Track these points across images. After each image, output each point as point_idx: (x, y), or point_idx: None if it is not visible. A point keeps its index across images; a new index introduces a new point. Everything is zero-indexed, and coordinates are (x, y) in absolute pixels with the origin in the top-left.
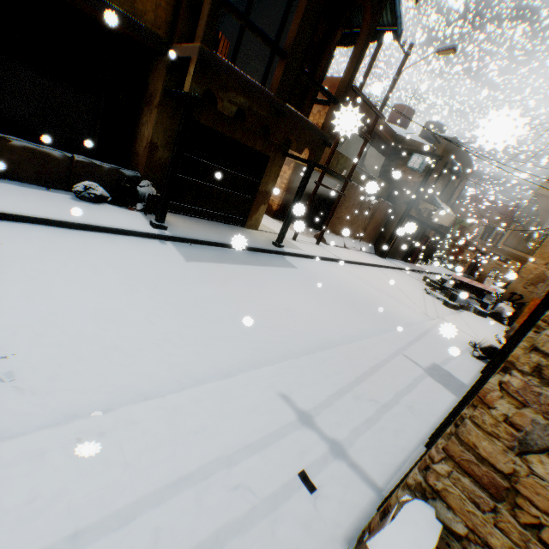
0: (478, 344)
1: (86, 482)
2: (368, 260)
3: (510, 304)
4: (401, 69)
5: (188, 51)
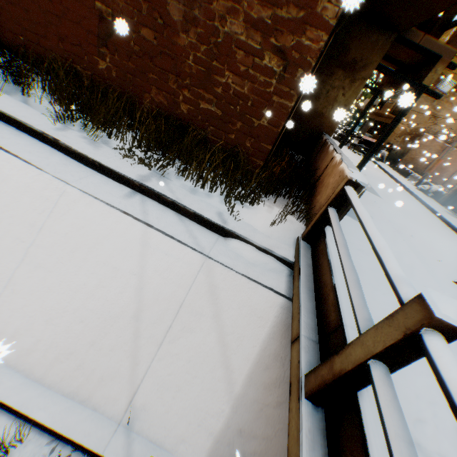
0: (429, 190)
1: None
2: None
3: (387, 150)
4: None
5: (436, 48)
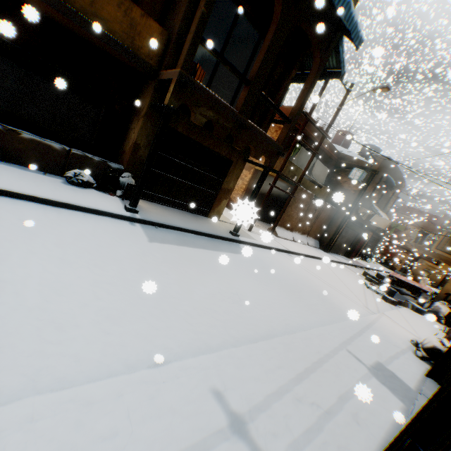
0: (420, 343)
1: None
2: (313, 253)
3: (446, 304)
4: (343, 102)
5: (171, 75)
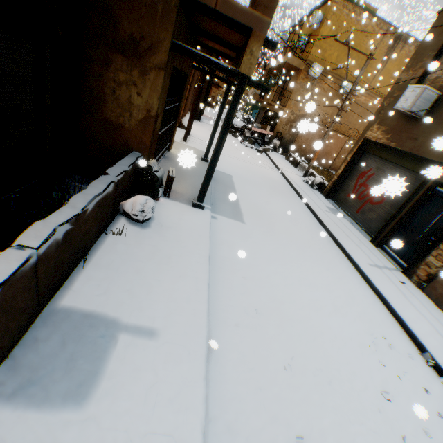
0: (314, 182)
1: (425, 327)
2: (208, 132)
3: (278, 139)
4: None
5: (242, 16)
